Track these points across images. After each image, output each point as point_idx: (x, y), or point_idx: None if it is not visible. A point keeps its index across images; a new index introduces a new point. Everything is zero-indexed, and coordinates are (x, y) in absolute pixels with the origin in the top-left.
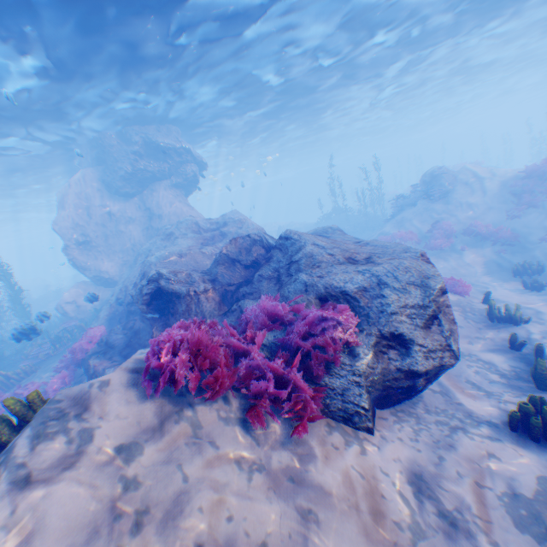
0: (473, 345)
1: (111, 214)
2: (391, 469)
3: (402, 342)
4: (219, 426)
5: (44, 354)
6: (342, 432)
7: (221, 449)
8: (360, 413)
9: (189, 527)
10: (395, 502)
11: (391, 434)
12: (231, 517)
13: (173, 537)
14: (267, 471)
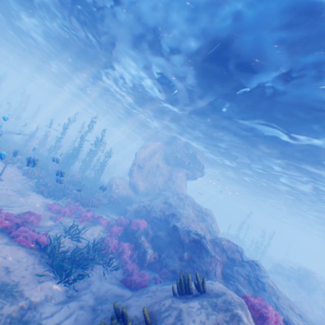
0: None
1: (157, 165)
2: None
3: None
4: None
5: (102, 202)
6: None
7: None
8: None
9: None
10: None
11: None
12: None
13: None
14: None
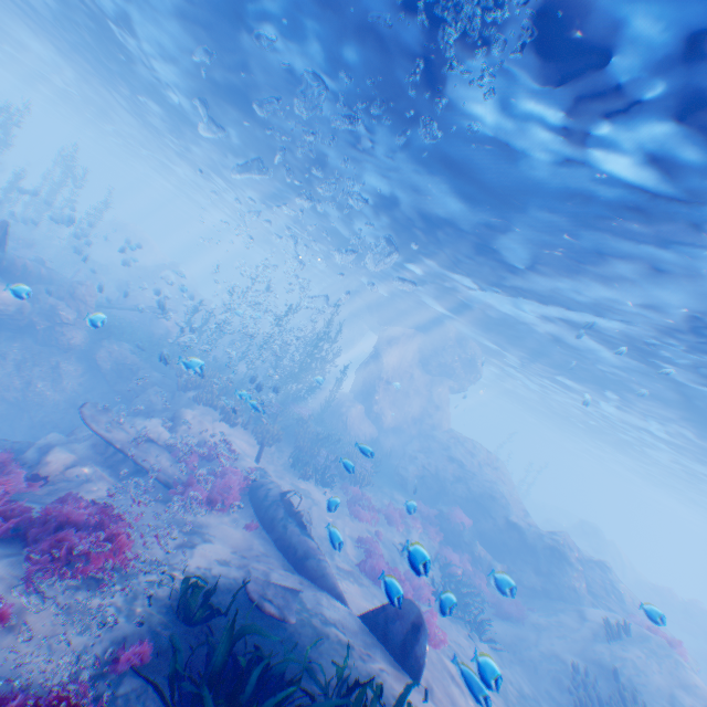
0: None
1: (411, 376)
2: None
3: None
4: None
5: (367, 469)
6: None
7: None
8: None
9: None
10: None
11: None
12: None
13: None
14: None
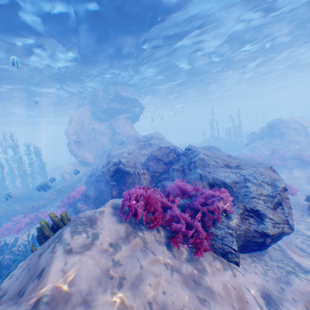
0: (300, 226)
1: (93, 129)
2: (250, 288)
3: (258, 214)
4: (155, 244)
5: (52, 197)
6: (220, 261)
7: (157, 256)
8: (231, 252)
9: (144, 291)
10: (254, 307)
11: (249, 268)
12: (164, 292)
13: (137, 294)
14: (181, 273)
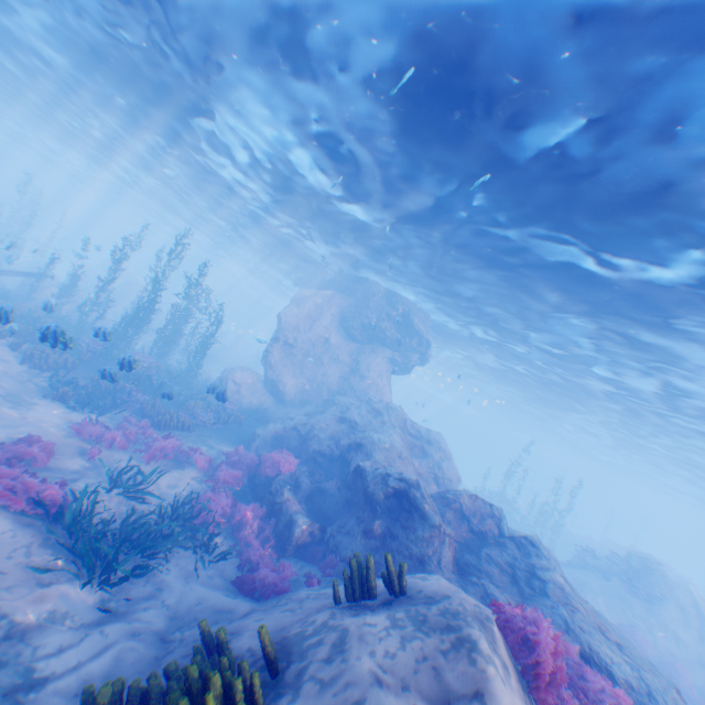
0: None
1: (327, 341)
2: None
3: None
4: None
5: (202, 420)
6: None
7: None
8: None
9: None
10: None
11: None
12: None
13: None
14: None
